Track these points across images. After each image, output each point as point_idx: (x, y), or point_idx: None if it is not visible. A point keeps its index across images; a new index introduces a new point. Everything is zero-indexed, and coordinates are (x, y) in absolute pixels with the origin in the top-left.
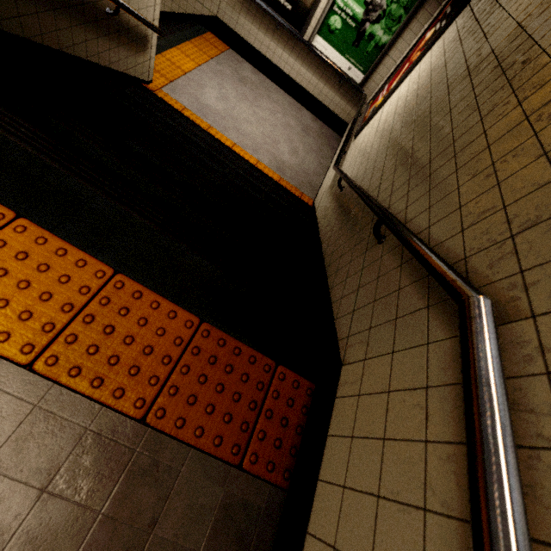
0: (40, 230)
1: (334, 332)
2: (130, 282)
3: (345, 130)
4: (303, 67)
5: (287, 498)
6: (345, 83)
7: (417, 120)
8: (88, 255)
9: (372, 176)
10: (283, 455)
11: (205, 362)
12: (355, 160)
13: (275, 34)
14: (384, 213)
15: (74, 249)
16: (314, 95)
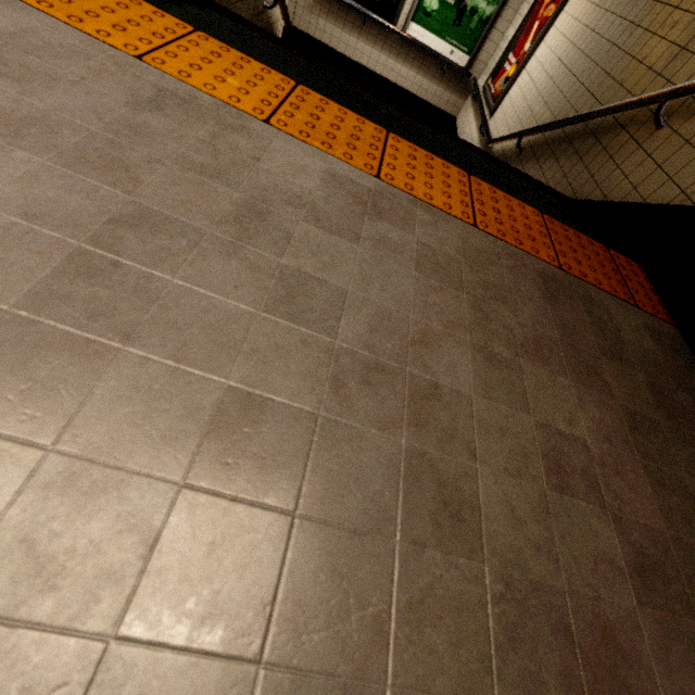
0: (406, 142)
1: (652, 206)
2: (481, 182)
3: (455, 124)
4: (397, 62)
5: (682, 330)
6: (448, 70)
7: (620, 41)
8: (444, 161)
9: (577, 112)
10: (656, 305)
11: (565, 240)
12: (518, 125)
13: (361, 31)
14: (674, 87)
15: (433, 156)
16: (413, 93)
